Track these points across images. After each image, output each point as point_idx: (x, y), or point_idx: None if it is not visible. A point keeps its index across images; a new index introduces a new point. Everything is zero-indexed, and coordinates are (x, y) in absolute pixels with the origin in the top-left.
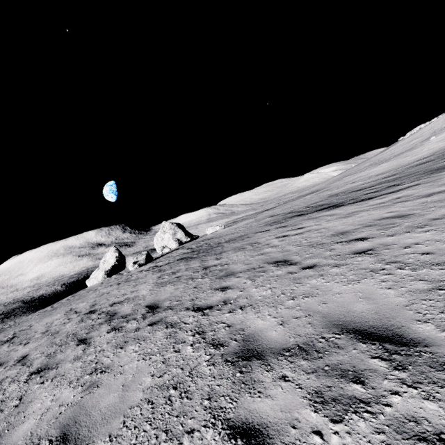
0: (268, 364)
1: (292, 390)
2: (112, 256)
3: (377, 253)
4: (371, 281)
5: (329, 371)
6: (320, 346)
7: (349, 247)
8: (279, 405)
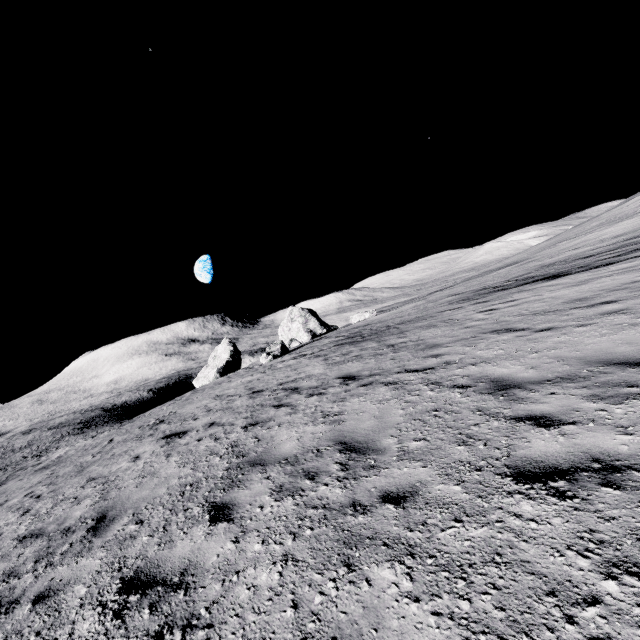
0: (531, 389)
1: (565, 397)
2: (225, 351)
3: (633, 311)
4: (631, 332)
5: (600, 385)
6: (585, 375)
7: (593, 311)
8: (556, 405)
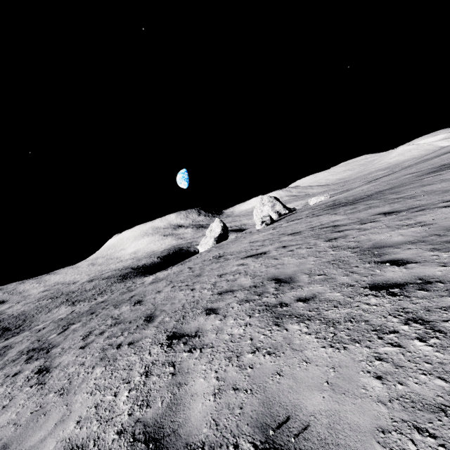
0: None
1: None
2: (217, 226)
3: None
4: None
5: None
6: None
7: None
8: None
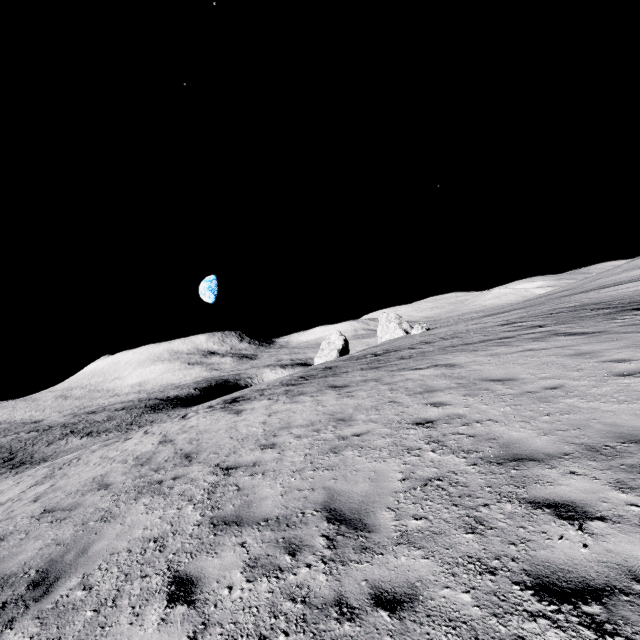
0: None
1: None
2: (338, 339)
3: None
4: None
5: None
6: None
7: None
8: None
